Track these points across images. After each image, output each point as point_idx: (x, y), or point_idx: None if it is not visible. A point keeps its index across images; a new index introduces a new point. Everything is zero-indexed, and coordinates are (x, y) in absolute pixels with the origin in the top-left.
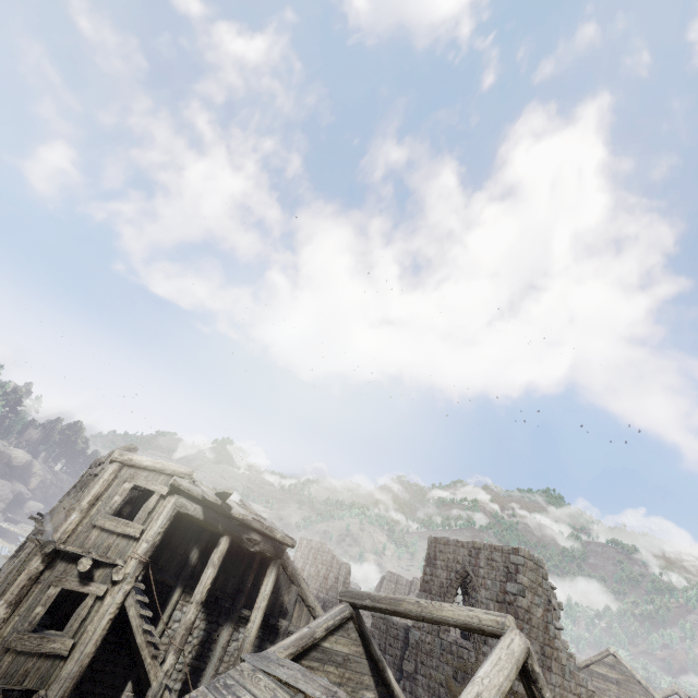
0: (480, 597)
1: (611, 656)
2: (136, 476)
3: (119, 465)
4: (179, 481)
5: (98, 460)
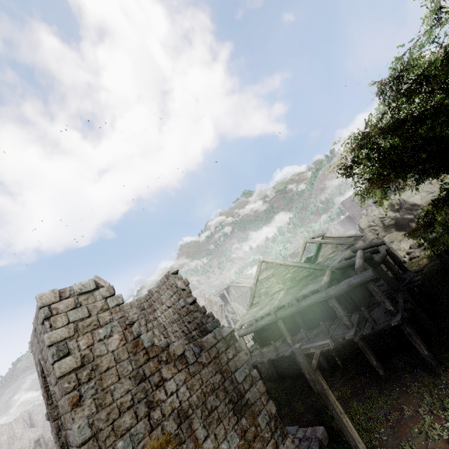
0: (52, 387)
1: (262, 263)
2: None
3: None
4: None
5: None
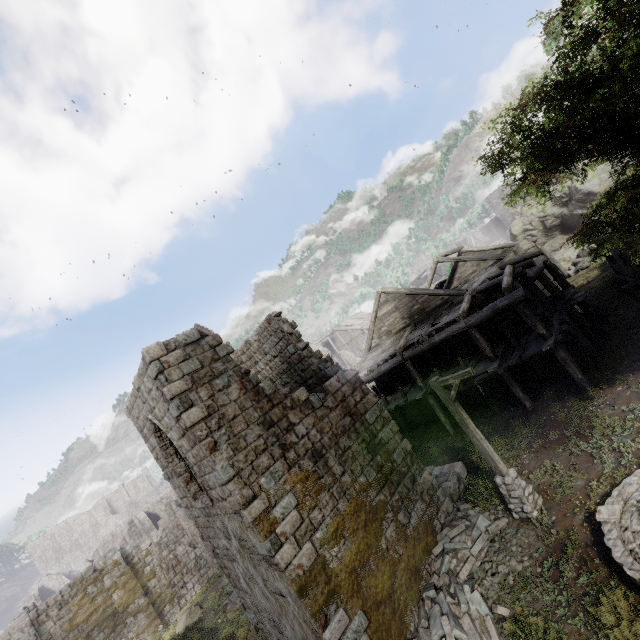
0: (176, 442)
1: (382, 295)
2: None
3: None
4: None
5: None
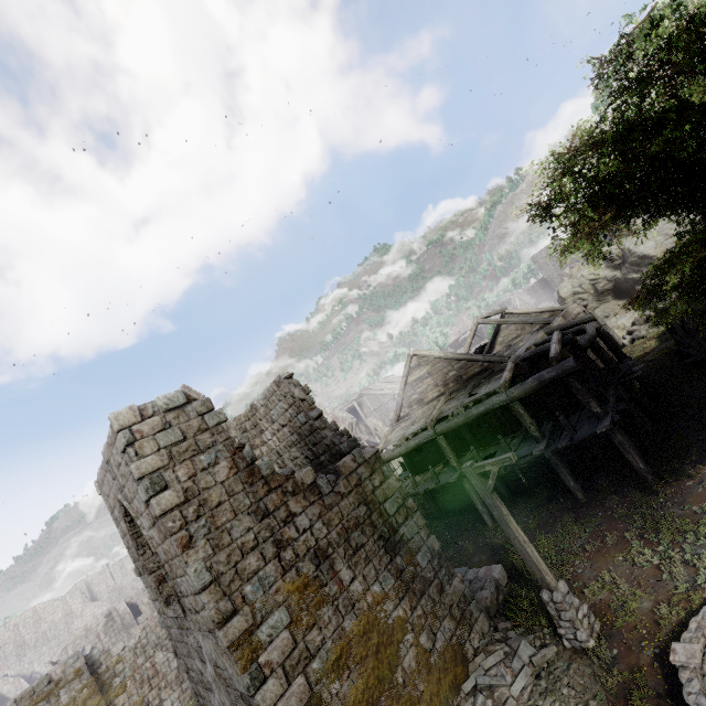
0: (146, 532)
1: (413, 357)
2: None
3: None
4: None
5: None
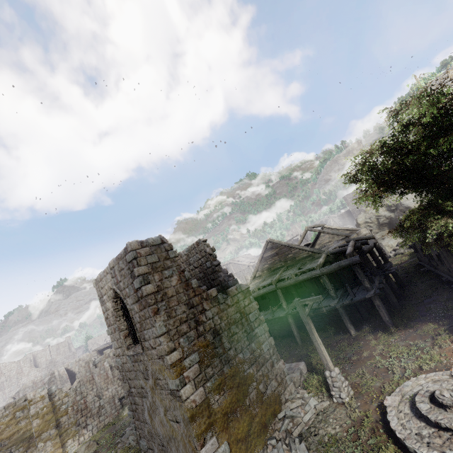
0: (129, 306)
1: (269, 243)
2: None
3: None
4: None
5: None
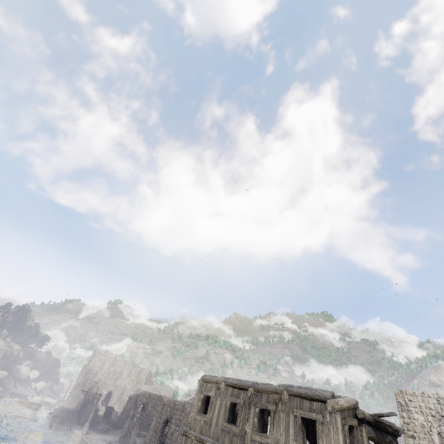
0: None
1: None
2: (347, 418)
3: (339, 413)
4: (364, 413)
5: (230, 385)
